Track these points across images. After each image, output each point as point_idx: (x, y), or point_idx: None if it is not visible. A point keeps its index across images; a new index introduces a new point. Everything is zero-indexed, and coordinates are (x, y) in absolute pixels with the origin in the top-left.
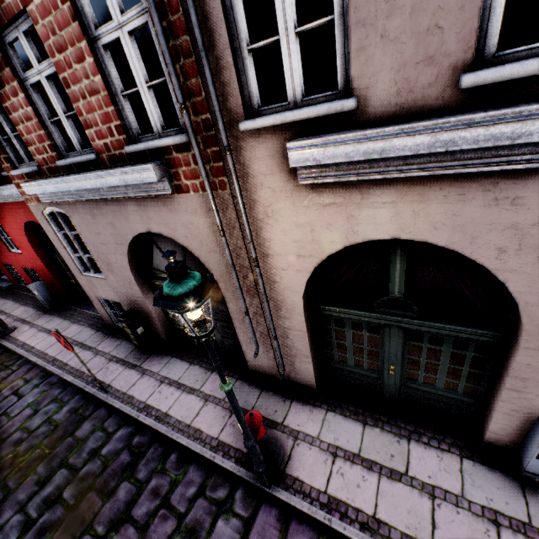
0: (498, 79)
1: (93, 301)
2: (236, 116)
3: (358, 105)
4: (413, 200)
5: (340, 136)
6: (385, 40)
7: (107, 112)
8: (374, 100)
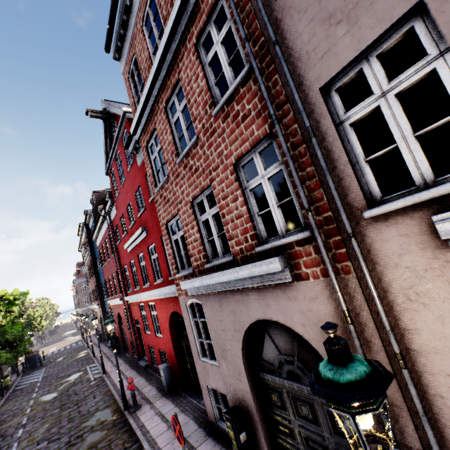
0: None
1: (202, 389)
2: (358, 208)
3: None
4: None
5: None
6: None
7: (246, 227)
8: None
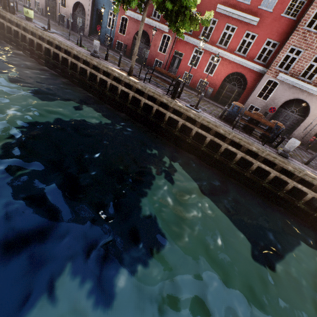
0: None
1: (246, 104)
2: None
3: None
4: None
5: None
6: None
7: None
8: None
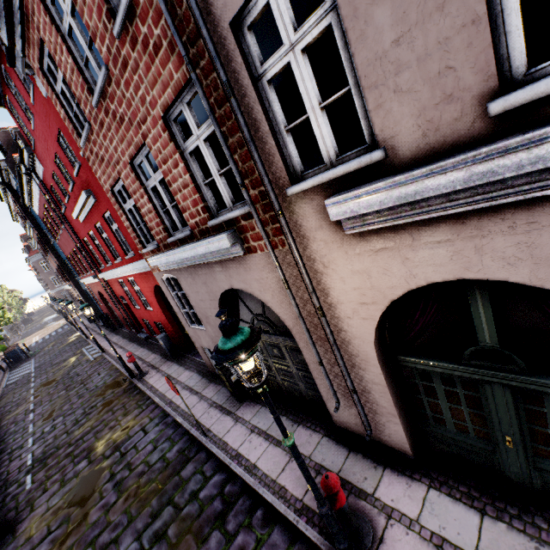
0: (533, 97)
1: (198, 349)
2: (283, 184)
3: (387, 154)
4: (471, 235)
5: (371, 187)
6: (398, 93)
7: (195, 198)
8: (401, 146)
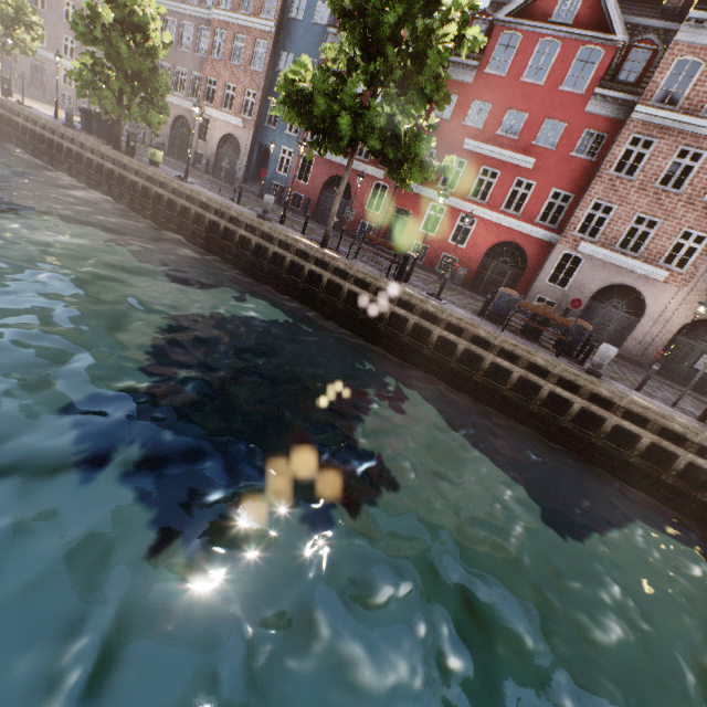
0: None
1: (529, 295)
2: (704, 278)
3: None
4: None
5: None
6: None
7: (661, 252)
8: None
